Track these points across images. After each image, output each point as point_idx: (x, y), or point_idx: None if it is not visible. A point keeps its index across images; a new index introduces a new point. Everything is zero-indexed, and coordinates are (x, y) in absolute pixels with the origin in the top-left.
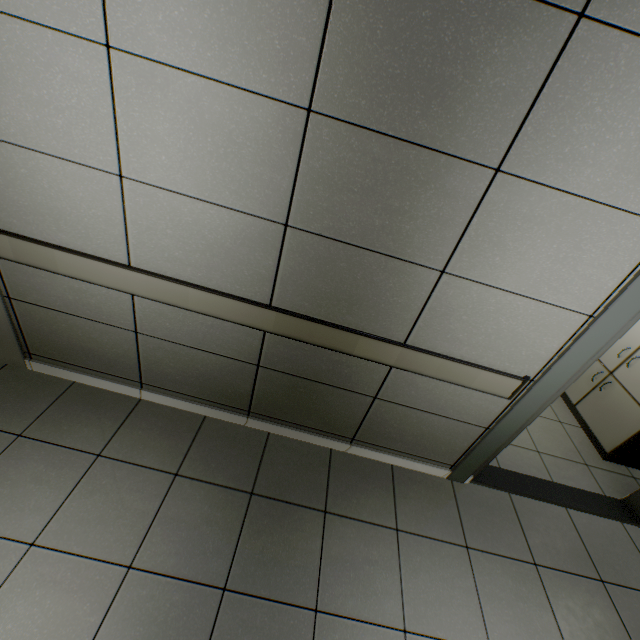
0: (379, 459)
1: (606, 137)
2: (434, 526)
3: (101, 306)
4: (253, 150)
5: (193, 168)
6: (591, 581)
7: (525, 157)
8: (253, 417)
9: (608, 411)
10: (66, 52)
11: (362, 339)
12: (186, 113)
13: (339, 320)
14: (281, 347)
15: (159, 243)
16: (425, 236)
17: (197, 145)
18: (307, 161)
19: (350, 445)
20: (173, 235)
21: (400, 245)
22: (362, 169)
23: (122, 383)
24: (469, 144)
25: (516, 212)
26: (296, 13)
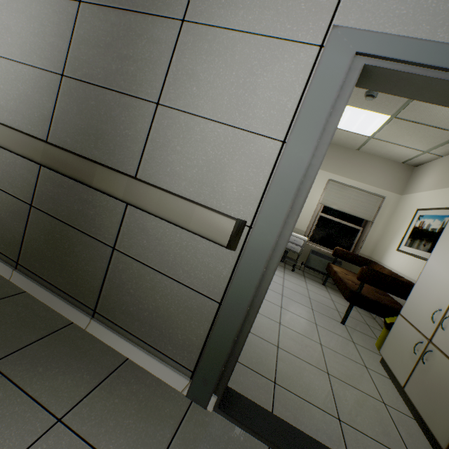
0: (116, 347)
1: None
2: (119, 438)
3: None
4: (52, 29)
5: (22, 44)
6: None
7: (199, 10)
8: (19, 271)
9: (435, 387)
10: None
11: (99, 168)
12: (25, 13)
13: (89, 155)
14: (49, 185)
15: None
16: (144, 75)
17: (26, 30)
18: (77, 31)
19: (90, 319)
20: (3, 89)
21: (129, 84)
22: (106, 32)
23: None
24: (164, 7)
25: (201, 49)
26: None
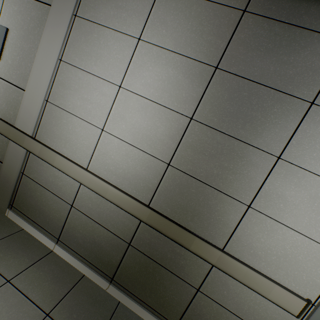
0: None
1: None
2: None
3: (62, 187)
4: (163, 129)
5: (134, 132)
6: None
7: (293, 154)
8: (113, 284)
9: None
10: (104, 86)
11: (197, 239)
12: (140, 111)
13: (185, 224)
14: (147, 234)
15: (105, 161)
16: (240, 183)
17: (140, 123)
18: (186, 138)
19: None
20: (113, 158)
21: (226, 186)
22: (211, 145)
23: (48, 236)
24: (264, 143)
25: (290, 180)
26: (193, 87)
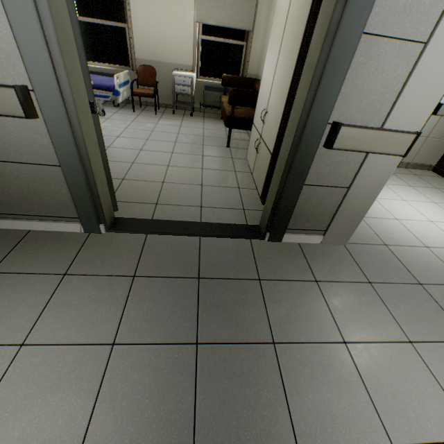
0: (16, 228)
1: None
2: (39, 265)
3: None
4: None
5: None
6: (187, 280)
7: None
8: None
9: (260, 165)
10: None
11: None
12: None
13: None
14: None
15: None
16: None
17: None
18: None
19: None
20: None
21: None
22: None
23: None
24: None
25: None
26: None
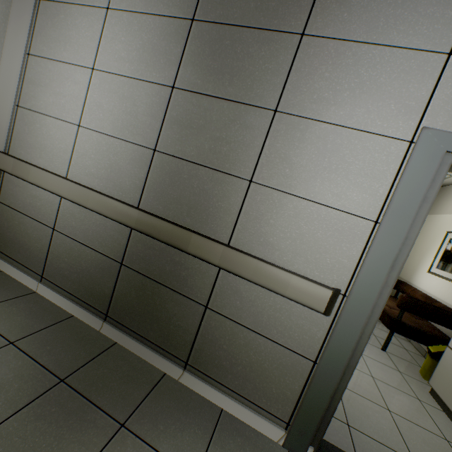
0: (210, 397)
1: (337, 88)
2: None
3: (42, 208)
4: (144, 109)
5: (114, 120)
6: None
7: (291, 102)
8: (108, 322)
9: None
10: (76, 73)
11: (194, 236)
12: (117, 93)
13: (181, 222)
14: (140, 246)
15: (86, 163)
16: (237, 155)
17: (118, 108)
18: (170, 112)
19: (183, 370)
20: (94, 158)
21: (221, 161)
22: (198, 115)
23: (30, 275)
24: (256, 98)
25: (293, 136)
26: (171, 49)
